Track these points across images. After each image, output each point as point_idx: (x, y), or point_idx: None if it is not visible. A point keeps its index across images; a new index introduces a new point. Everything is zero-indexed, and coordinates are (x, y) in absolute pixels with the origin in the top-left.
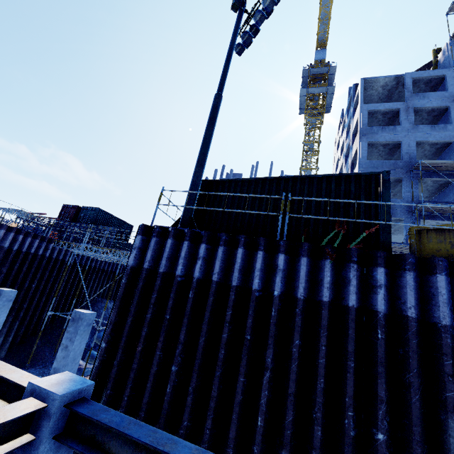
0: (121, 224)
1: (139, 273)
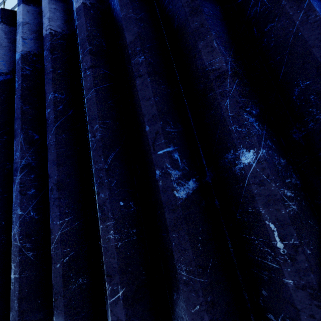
0: None
1: None
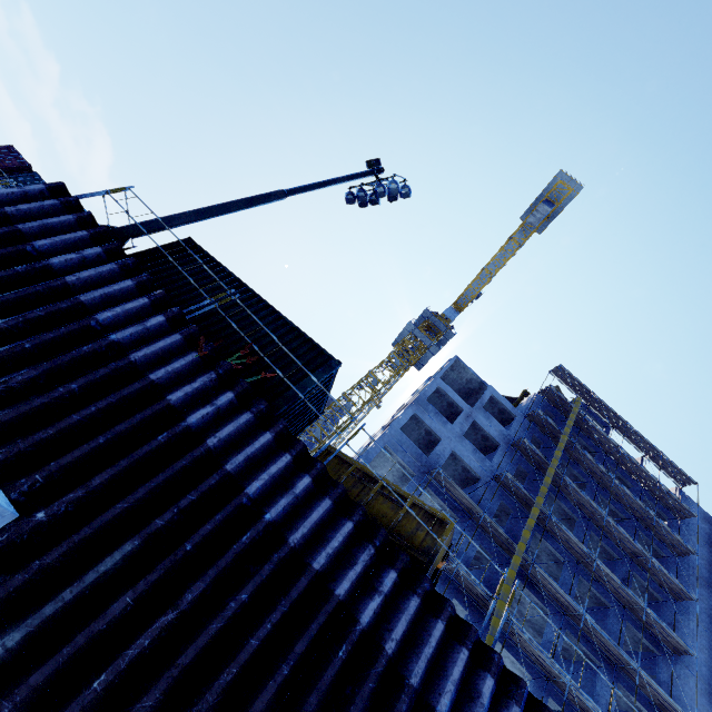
0: None
1: None
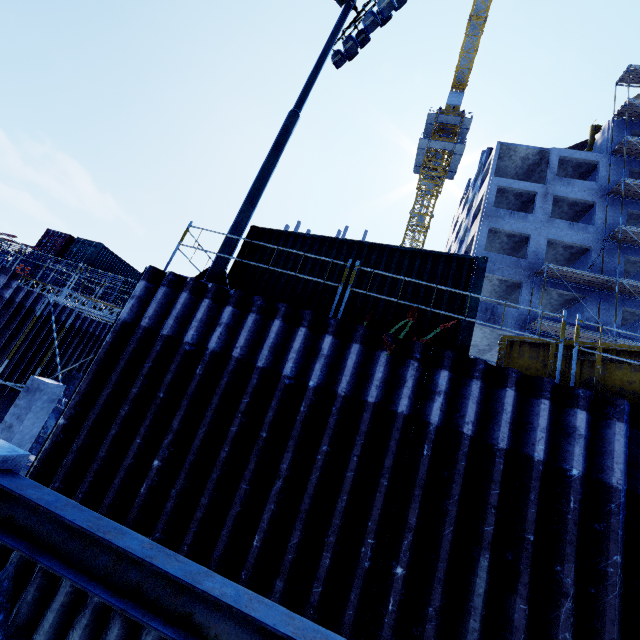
0: (133, 275)
1: (133, 332)
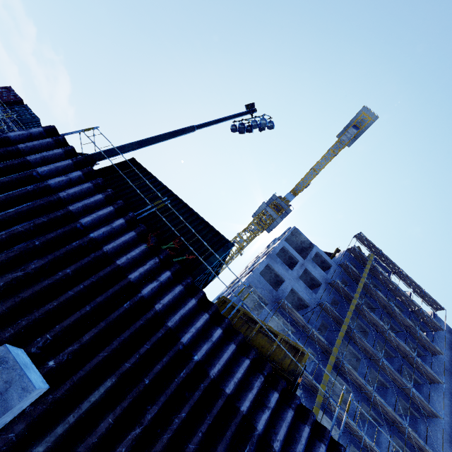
0: None
1: (8, 146)
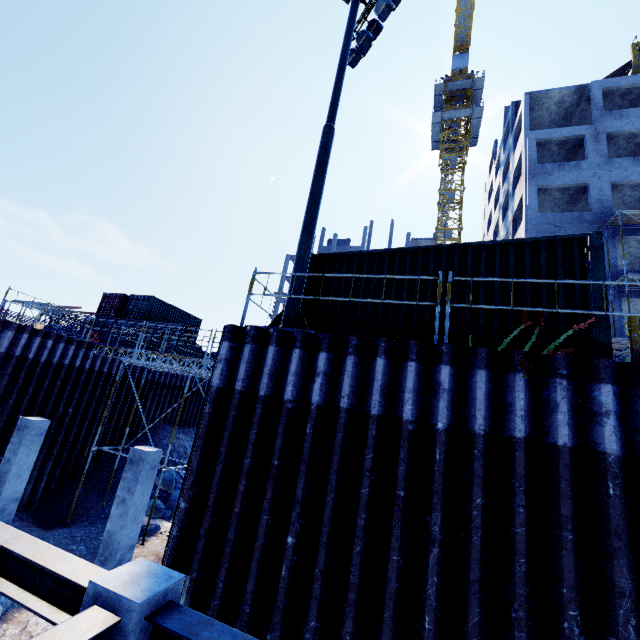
0: (185, 318)
1: (228, 397)
